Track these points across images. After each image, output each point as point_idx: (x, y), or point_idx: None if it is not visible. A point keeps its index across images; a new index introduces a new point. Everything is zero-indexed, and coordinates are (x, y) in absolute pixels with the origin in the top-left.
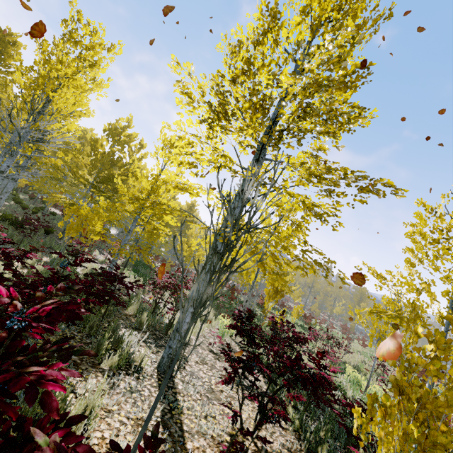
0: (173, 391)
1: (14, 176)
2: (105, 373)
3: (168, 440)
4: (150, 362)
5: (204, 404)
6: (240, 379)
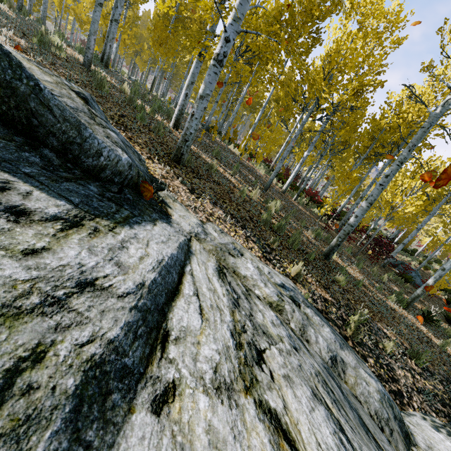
0: None
1: None
2: None
3: None
4: None
5: None
6: None
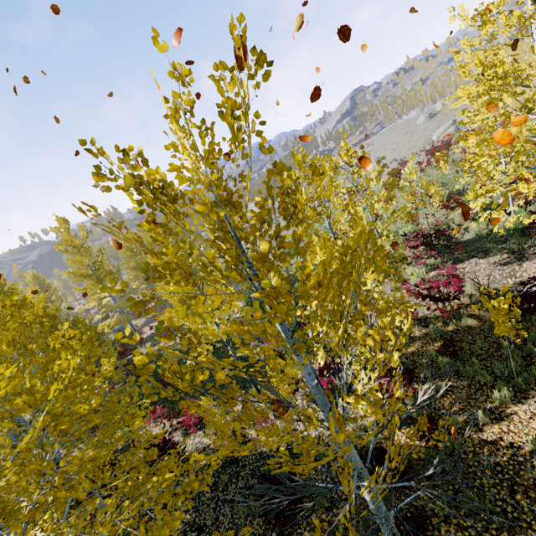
0: None
1: None
2: None
3: None
4: None
5: None
6: None
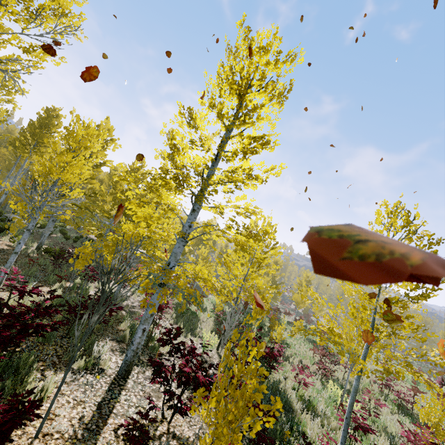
0: (121, 388)
1: (54, 218)
2: (70, 370)
3: (96, 416)
4: (115, 367)
5: (143, 399)
6: (163, 380)
